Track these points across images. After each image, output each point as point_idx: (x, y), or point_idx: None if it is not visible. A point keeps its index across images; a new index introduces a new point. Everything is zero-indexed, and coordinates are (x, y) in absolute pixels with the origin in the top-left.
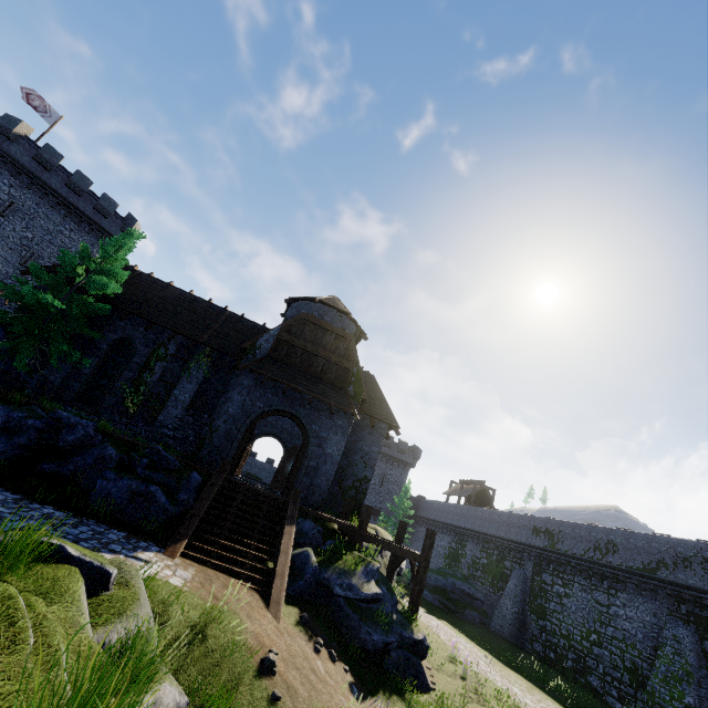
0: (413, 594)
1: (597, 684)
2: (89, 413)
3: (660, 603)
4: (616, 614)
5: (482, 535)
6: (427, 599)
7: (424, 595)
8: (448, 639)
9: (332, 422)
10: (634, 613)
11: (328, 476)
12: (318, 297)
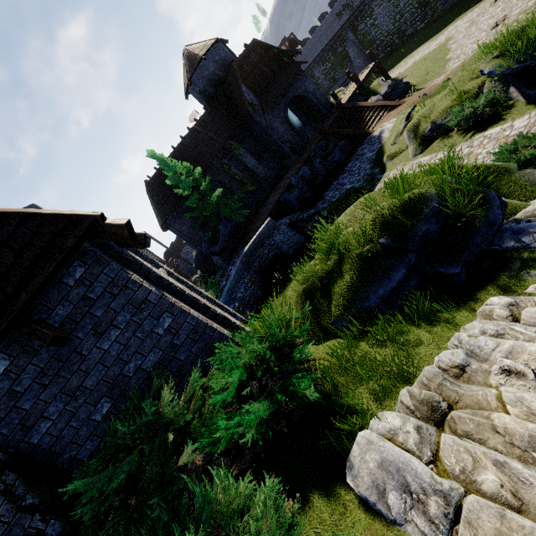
0: (384, 75)
1: (411, 31)
2: (251, 207)
3: None
4: None
5: (318, 58)
6: None
7: None
8: None
9: (299, 81)
10: None
11: (322, 96)
12: (200, 56)
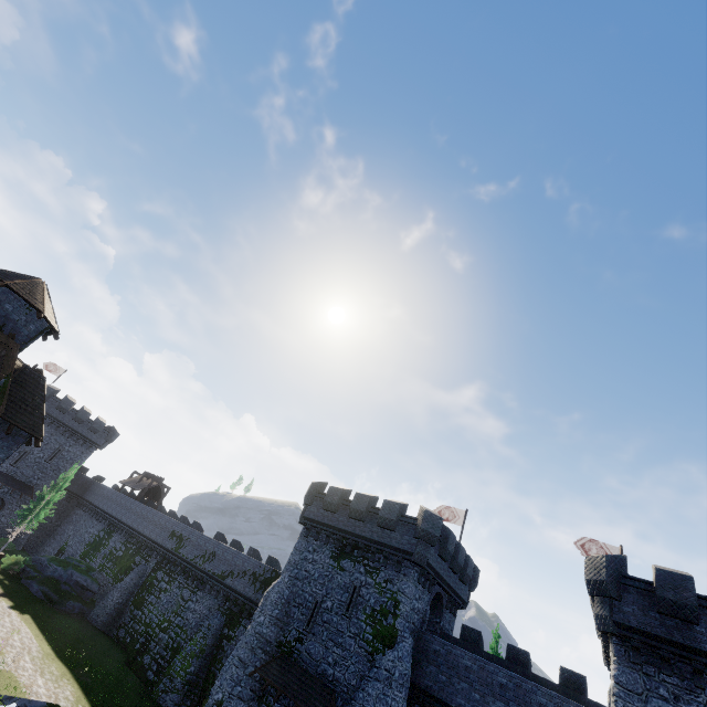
0: None
1: (148, 661)
2: None
3: (218, 601)
4: (189, 607)
5: (131, 530)
6: (31, 590)
7: (30, 586)
8: (6, 638)
9: None
10: (200, 607)
11: None
12: (7, 280)
